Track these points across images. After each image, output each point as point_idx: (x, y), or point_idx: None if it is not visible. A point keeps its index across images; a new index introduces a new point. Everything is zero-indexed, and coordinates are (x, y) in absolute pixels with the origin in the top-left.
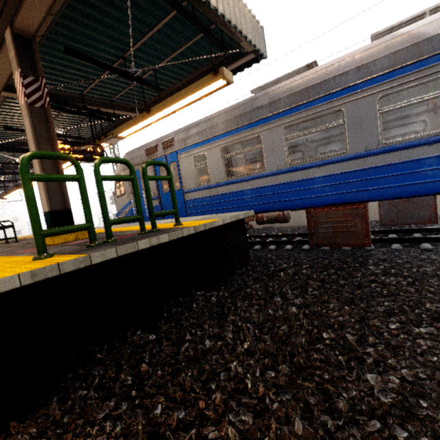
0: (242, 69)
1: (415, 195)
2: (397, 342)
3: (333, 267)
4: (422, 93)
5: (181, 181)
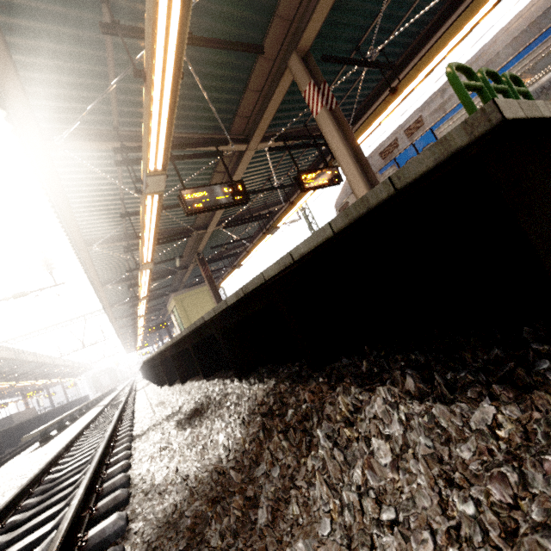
0: None
1: None
2: None
3: None
4: None
5: None
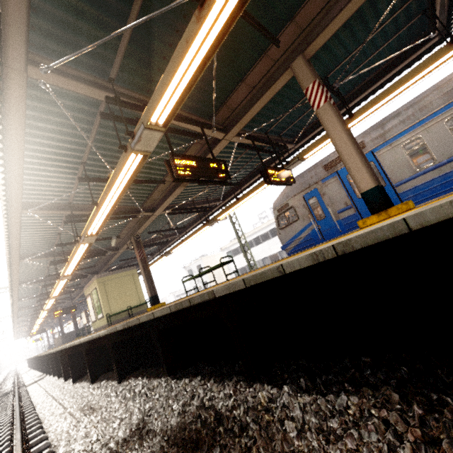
0: (419, 59)
1: None
2: None
3: None
4: None
5: (385, 177)
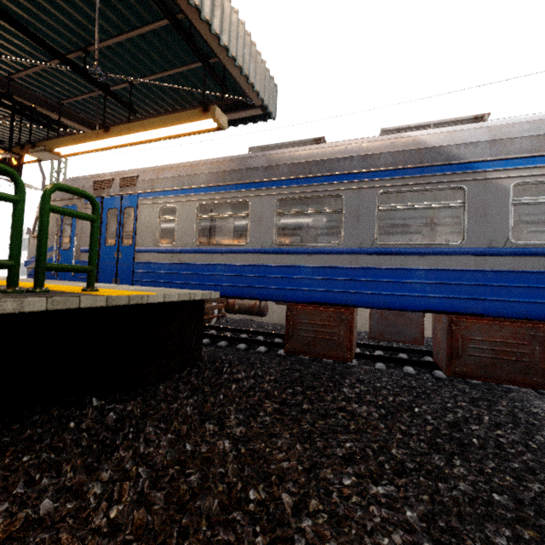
0: (246, 123)
1: (402, 308)
2: (345, 510)
3: (302, 384)
4: None
5: (135, 234)
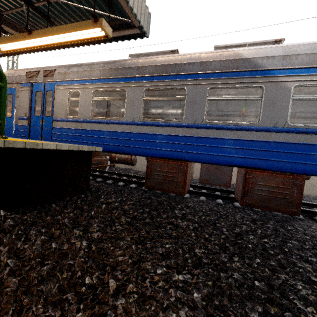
0: (129, 39)
1: (217, 163)
2: (152, 292)
3: (150, 207)
4: (238, 104)
5: (53, 109)
